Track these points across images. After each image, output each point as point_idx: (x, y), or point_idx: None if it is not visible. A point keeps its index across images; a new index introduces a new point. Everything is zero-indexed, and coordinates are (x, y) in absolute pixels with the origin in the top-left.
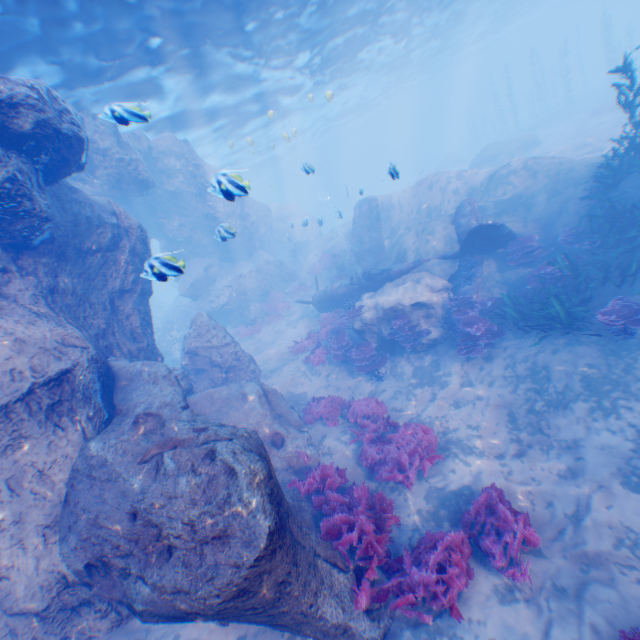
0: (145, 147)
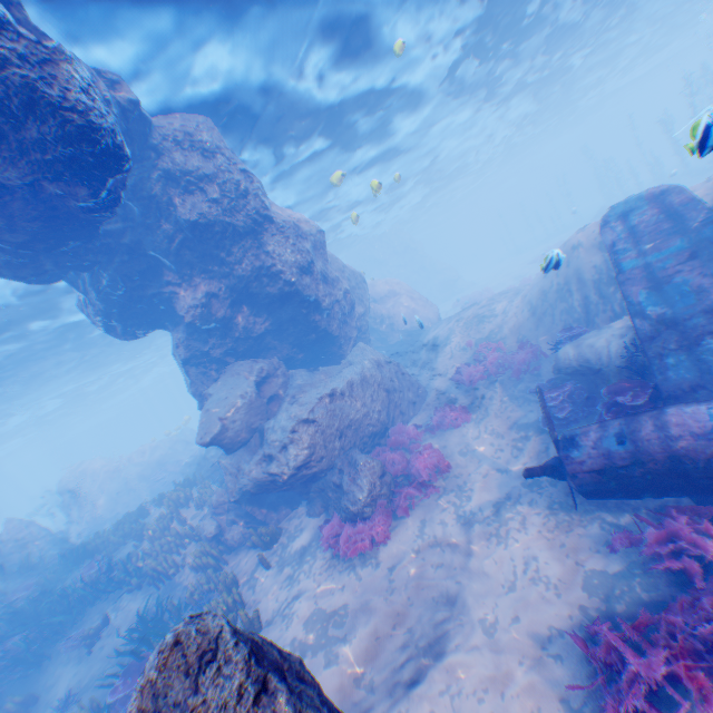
0: (122, 99)
